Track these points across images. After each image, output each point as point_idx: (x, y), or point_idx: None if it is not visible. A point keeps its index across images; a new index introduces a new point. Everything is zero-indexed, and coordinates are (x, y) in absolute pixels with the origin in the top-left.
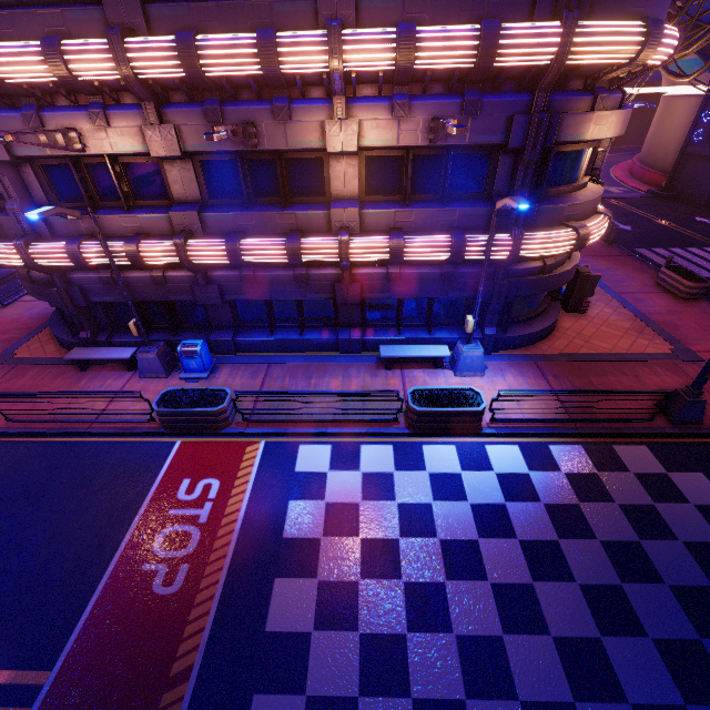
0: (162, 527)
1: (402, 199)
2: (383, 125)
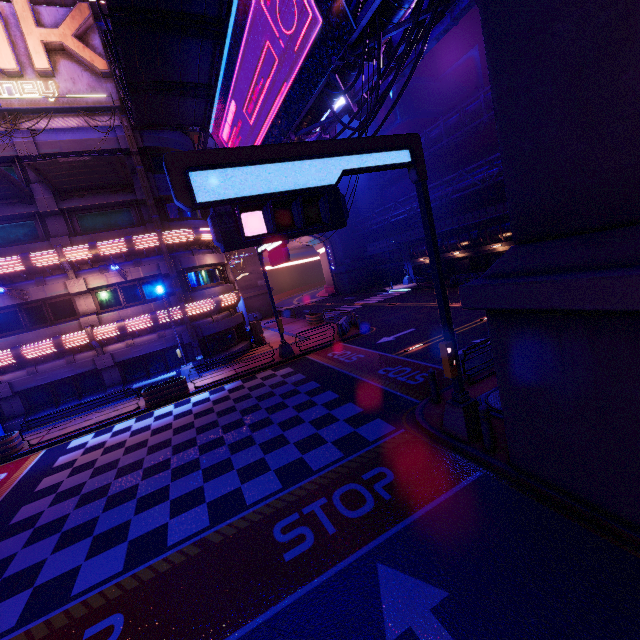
0: None
1: (123, 307)
2: (98, 278)
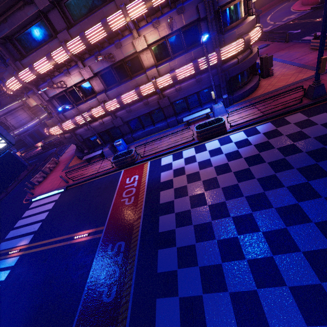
0: (124, 191)
1: (170, 58)
2: (152, 33)
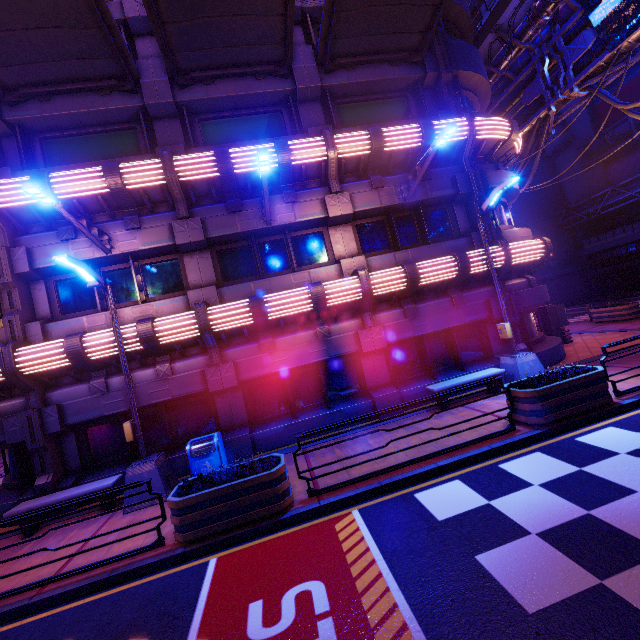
0: None
1: (393, 250)
2: (367, 195)
